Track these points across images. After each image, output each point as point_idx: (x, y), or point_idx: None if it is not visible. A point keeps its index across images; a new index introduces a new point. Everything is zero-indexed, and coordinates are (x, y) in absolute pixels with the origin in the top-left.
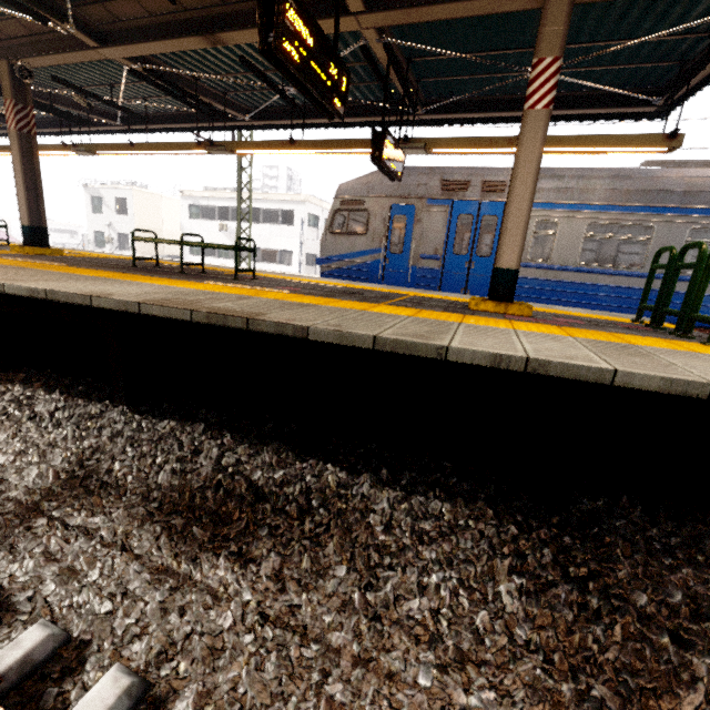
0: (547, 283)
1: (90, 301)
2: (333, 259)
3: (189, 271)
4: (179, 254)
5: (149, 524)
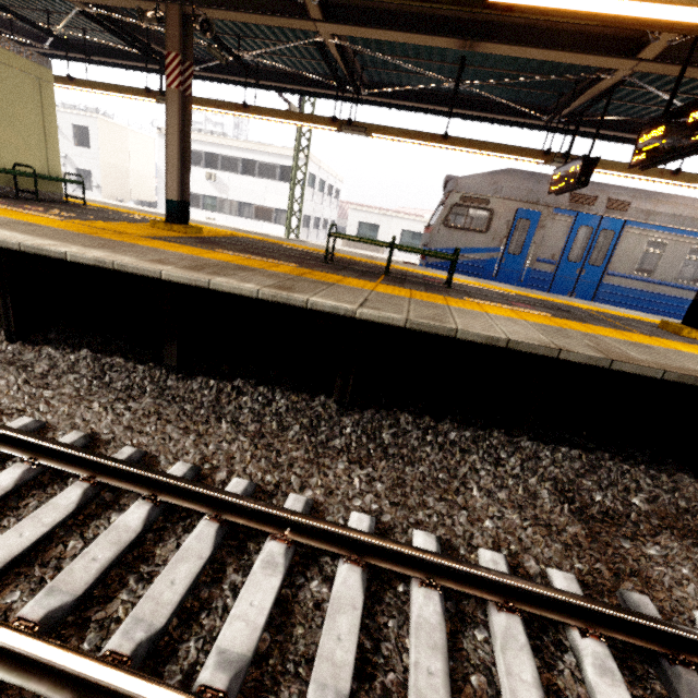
0: (646, 294)
1: (557, 354)
2: (444, 251)
3: (365, 267)
4: (146, 199)
5: (695, 548)
